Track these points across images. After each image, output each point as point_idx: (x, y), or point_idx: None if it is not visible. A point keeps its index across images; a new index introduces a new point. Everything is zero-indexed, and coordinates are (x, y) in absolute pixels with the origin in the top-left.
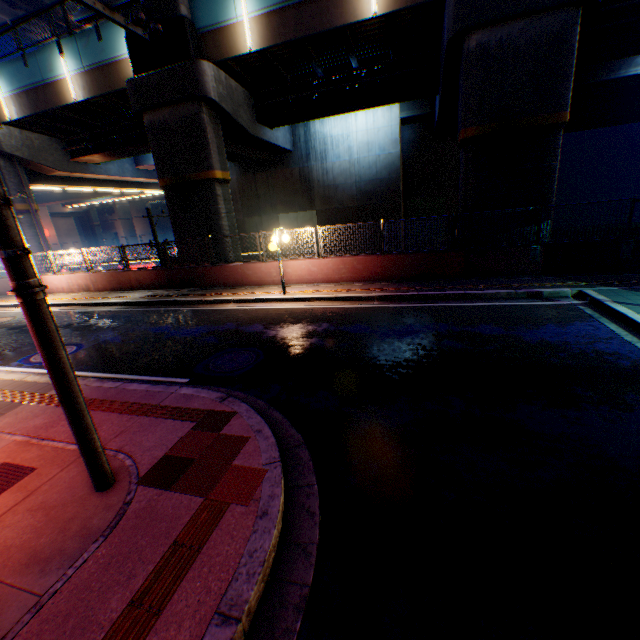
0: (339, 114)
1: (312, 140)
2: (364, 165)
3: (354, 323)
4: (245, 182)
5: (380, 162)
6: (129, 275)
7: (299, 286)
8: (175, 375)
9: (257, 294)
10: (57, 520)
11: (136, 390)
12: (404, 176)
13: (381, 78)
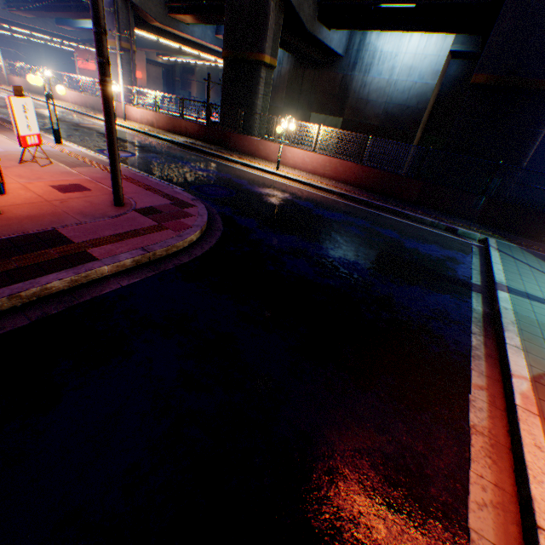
0: (391, 31)
1: (363, 51)
2: (399, 88)
3: (306, 201)
4: (295, 75)
5: (414, 90)
6: (181, 123)
7: (292, 170)
8: (178, 185)
9: (259, 165)
10: (95, 208)
11: (152, 181)
12: (433, 110)
13: (437, 3)
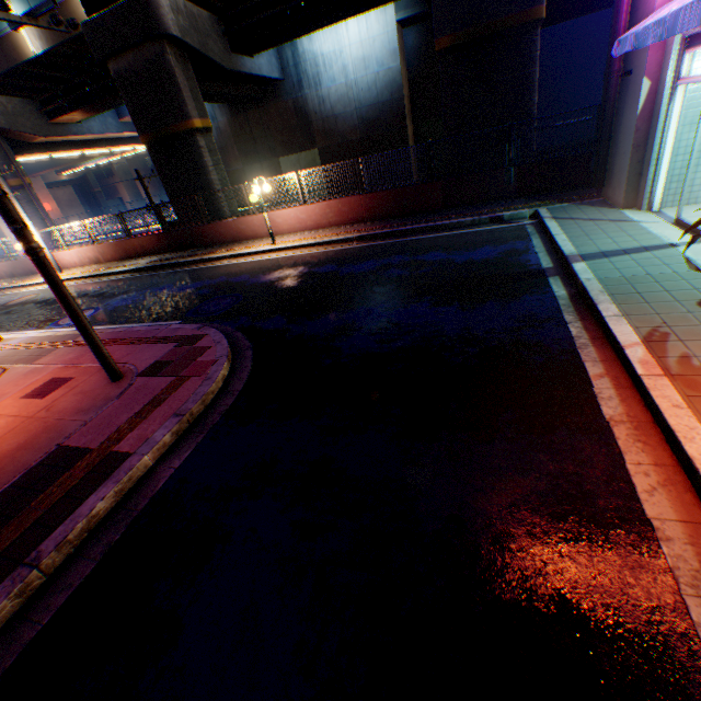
0: (322, 28)
1: (302, 63)
2: (363, 87)
3: (326, 264)
4: (238, 124)
5: (380, 81)
6: (133, 243)
7: (291, 236)
8: (171, 320)
9: (250, 248)
10: (91, 396)
11: (139, 331)
12: (412, 94)
13: None
